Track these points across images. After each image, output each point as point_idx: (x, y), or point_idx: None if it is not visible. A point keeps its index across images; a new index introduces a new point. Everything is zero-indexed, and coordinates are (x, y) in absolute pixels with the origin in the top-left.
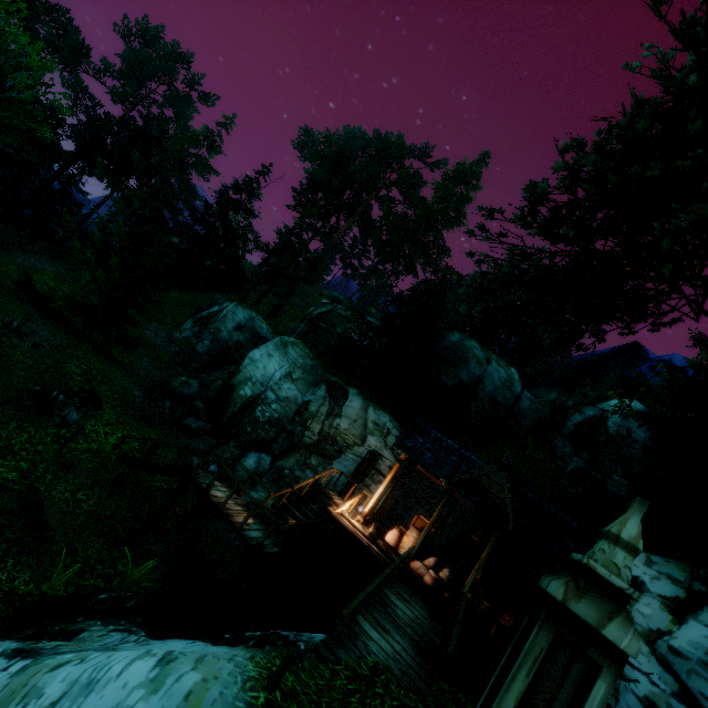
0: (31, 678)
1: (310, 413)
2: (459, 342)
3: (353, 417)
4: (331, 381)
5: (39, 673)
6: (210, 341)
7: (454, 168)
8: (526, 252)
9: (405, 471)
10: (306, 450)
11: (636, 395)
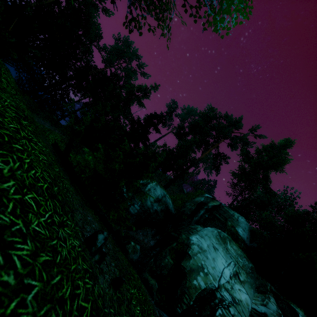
0: None
1: None
2: None
3: None
4: (273, 291)
5: None
6: (139, 206)
7: (284, 142)
8: None
9: None
10: None
11: None
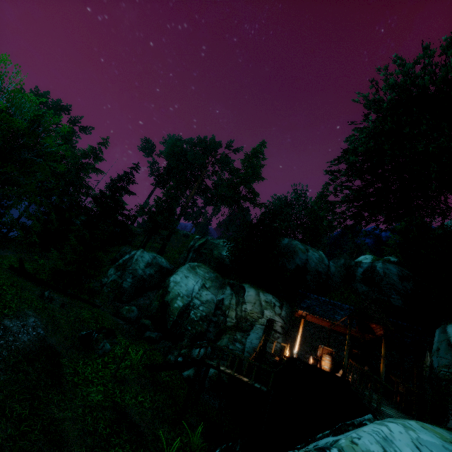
0: (355, 450)
1: (226, 306)
2: (289, 243)
3: (253, 301)
4: (230, 283)
5: (354, 447)
6: (131, 278)
7: (252, 151)
8: (358, 190)
9: (288, 327)
10: (232, 330)
11: (365, 252)
